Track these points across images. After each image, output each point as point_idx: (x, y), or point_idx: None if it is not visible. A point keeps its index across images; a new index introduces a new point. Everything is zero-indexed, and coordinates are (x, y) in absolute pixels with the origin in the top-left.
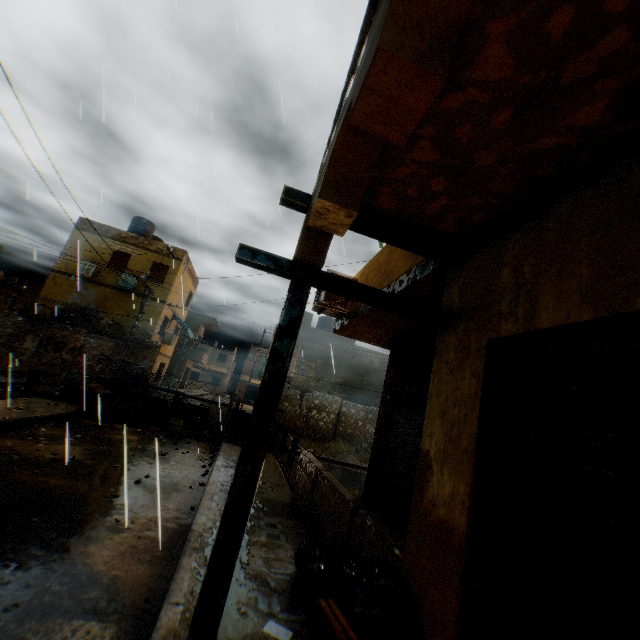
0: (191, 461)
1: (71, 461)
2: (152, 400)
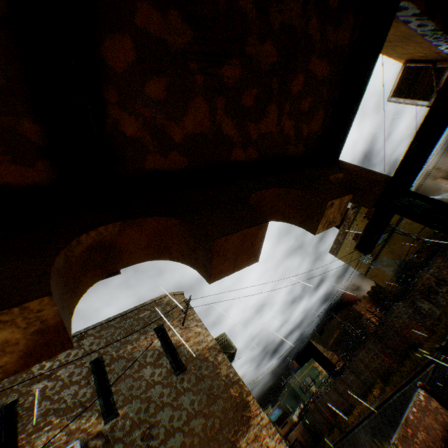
0: None
1: None
2: None
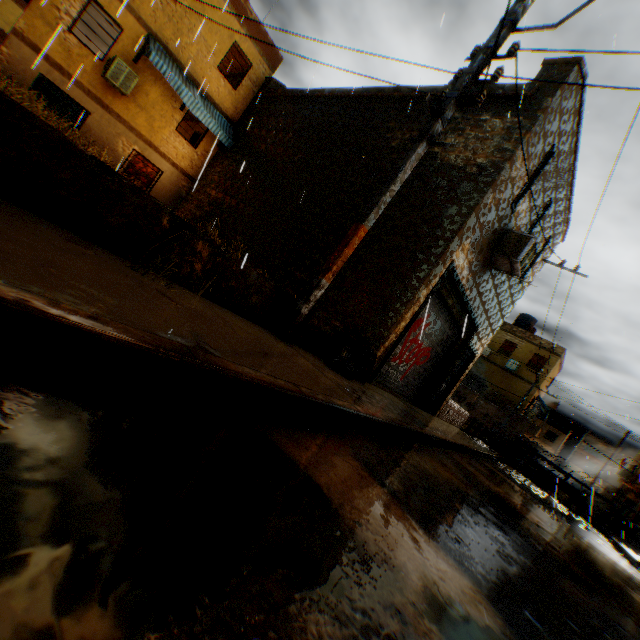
0: (594, 531)
1: (542, 495)
2: (543, 470)
